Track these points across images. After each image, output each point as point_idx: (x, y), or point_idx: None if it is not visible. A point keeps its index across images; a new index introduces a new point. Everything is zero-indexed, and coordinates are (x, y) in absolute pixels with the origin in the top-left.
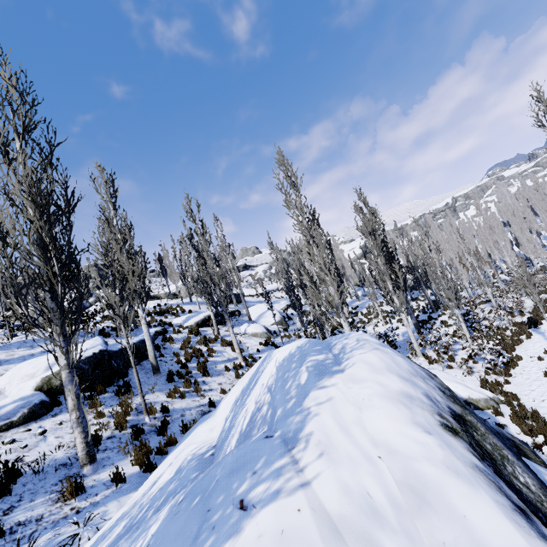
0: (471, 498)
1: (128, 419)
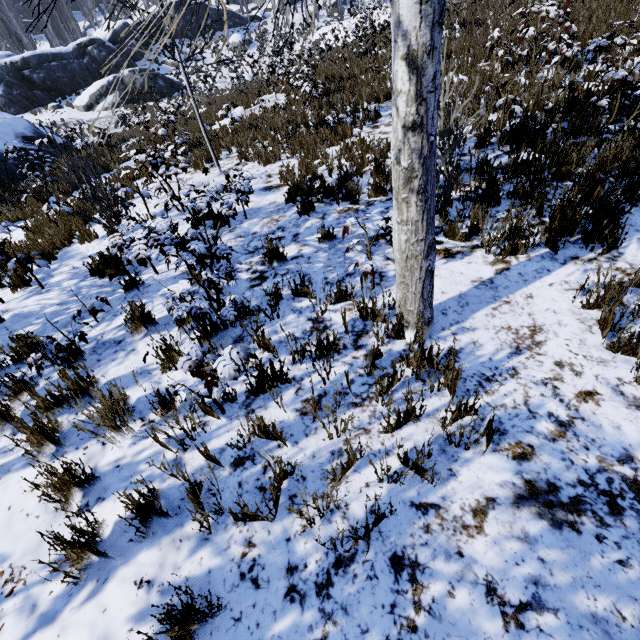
0: None
1: None
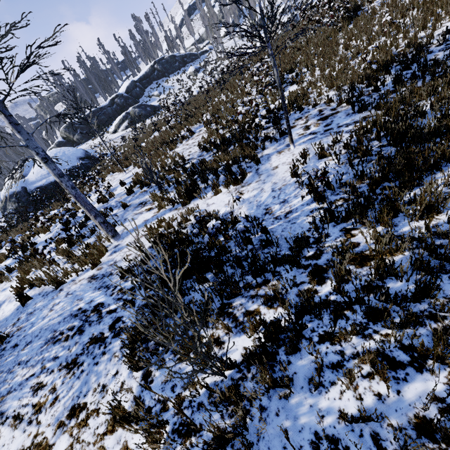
0: None
1: None
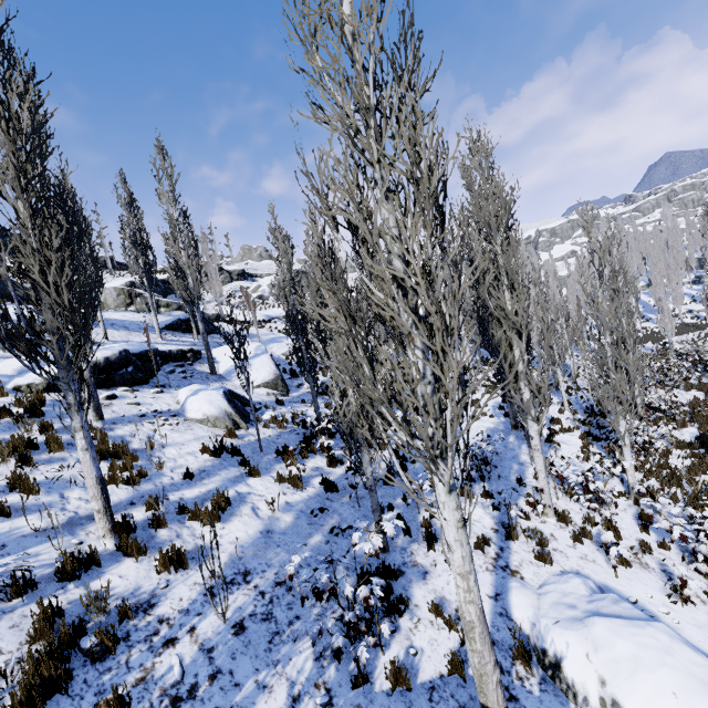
0: None
1: None
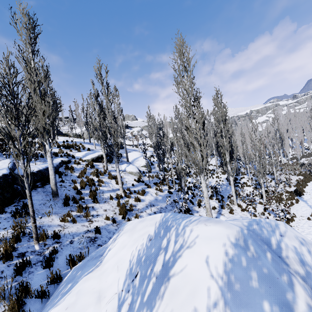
0: None
1: (18, 245)
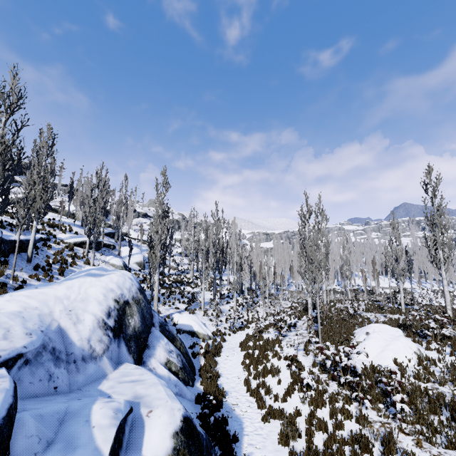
0: (95, 305)
1: None
